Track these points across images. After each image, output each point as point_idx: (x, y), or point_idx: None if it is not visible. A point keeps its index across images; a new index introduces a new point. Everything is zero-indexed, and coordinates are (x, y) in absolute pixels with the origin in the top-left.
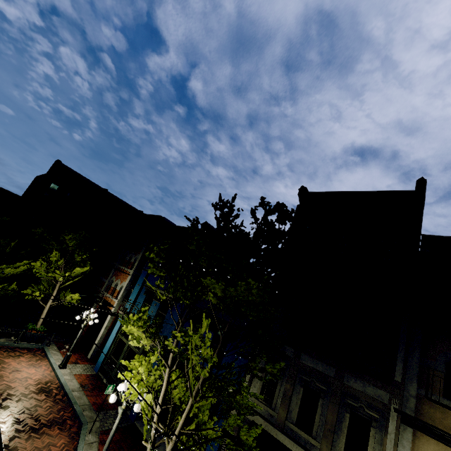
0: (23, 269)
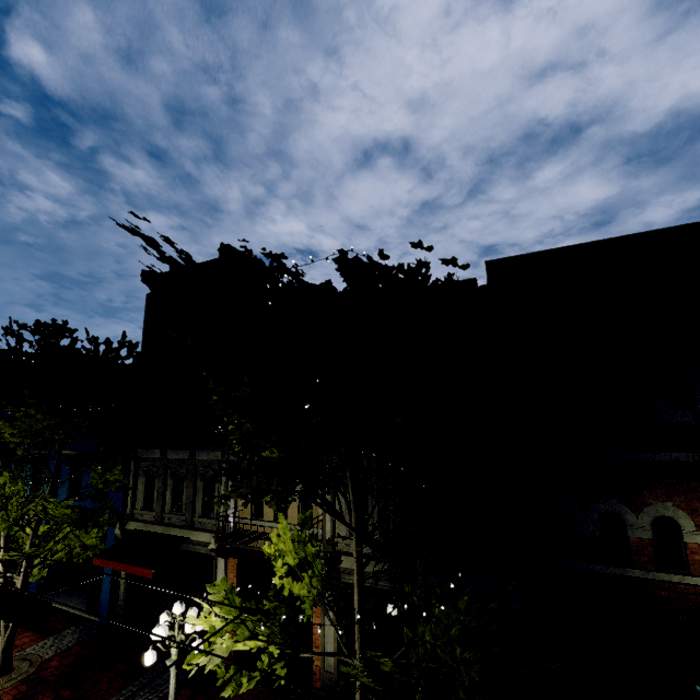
0: None
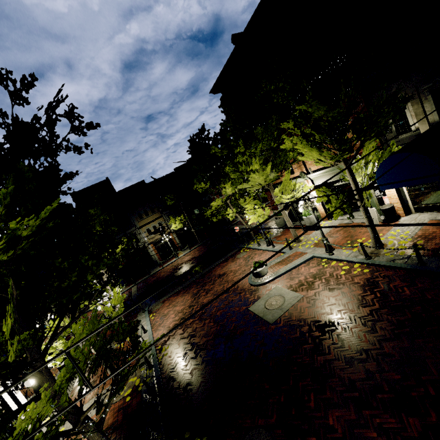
0: None
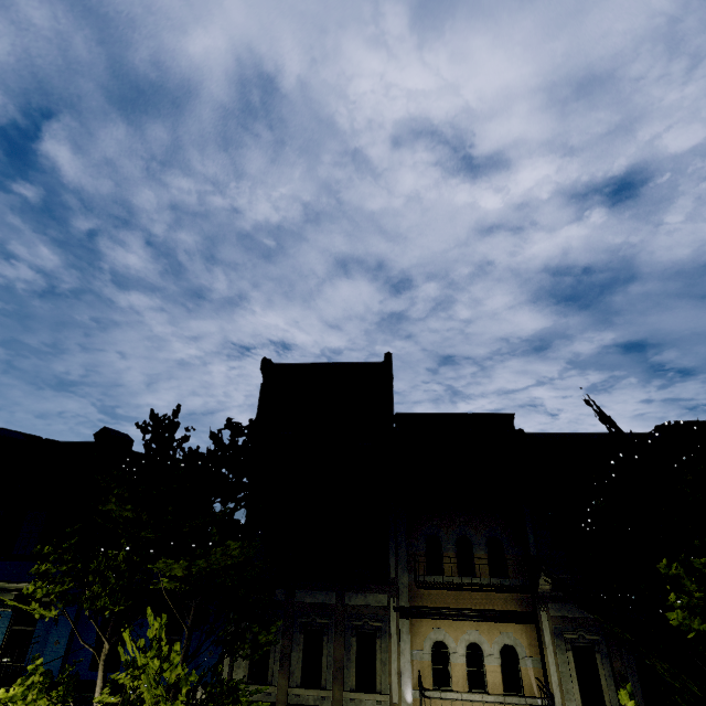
0: None
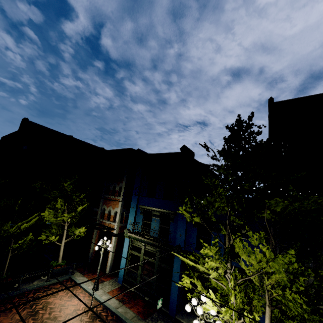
0: (34, 220)
